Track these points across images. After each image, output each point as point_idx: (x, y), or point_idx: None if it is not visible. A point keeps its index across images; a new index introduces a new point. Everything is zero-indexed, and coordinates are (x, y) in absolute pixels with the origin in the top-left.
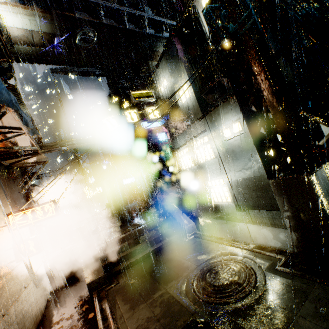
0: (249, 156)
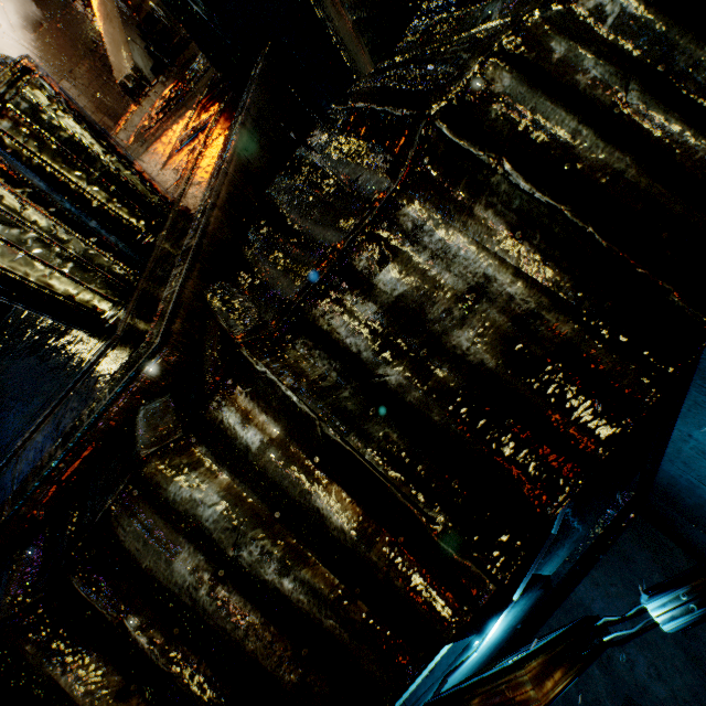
0: None
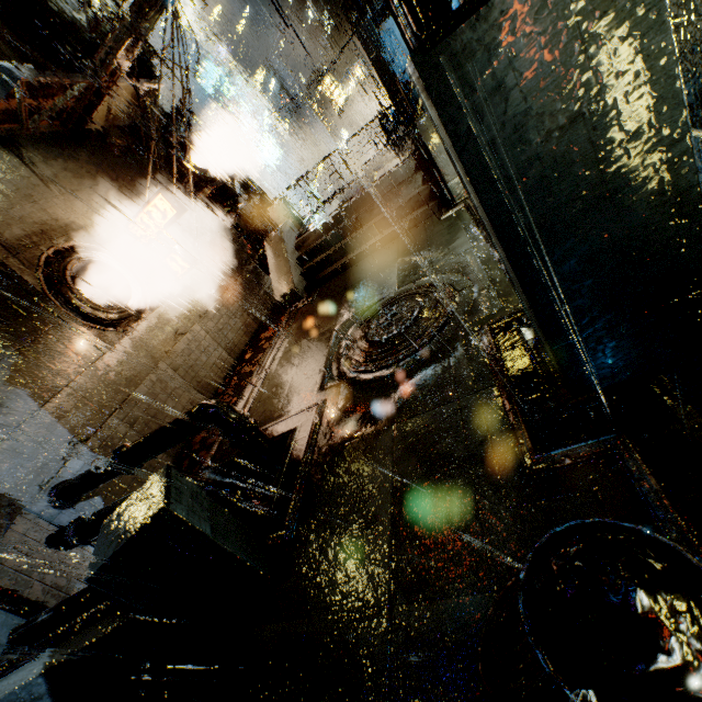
0: None
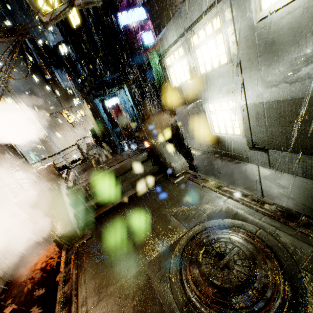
0: (311, 52)
